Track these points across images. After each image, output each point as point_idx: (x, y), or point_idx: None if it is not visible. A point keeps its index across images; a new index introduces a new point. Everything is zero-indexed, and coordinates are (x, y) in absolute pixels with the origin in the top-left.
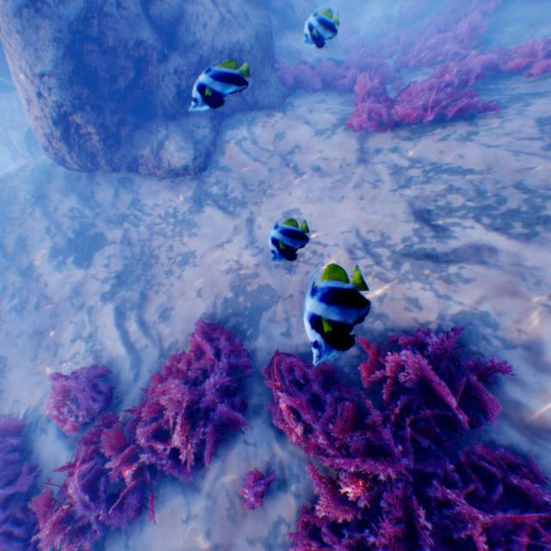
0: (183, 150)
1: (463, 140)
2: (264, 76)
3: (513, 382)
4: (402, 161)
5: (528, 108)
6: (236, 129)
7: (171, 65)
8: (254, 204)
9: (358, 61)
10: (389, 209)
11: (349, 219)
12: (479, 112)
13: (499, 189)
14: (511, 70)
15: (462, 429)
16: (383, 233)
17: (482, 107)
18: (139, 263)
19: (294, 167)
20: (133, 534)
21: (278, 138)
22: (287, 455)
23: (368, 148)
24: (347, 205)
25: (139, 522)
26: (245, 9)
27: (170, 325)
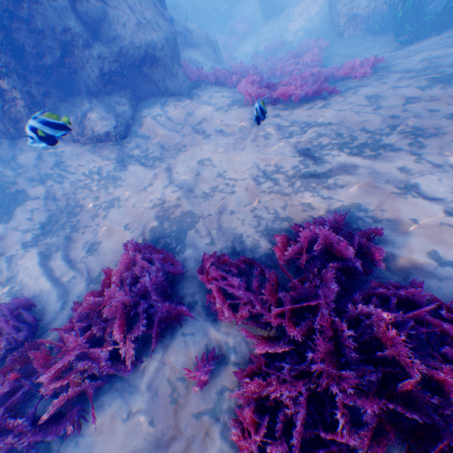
0: (106, 120)
1: (322, 109)
2: (173, 70)
3: (386, 243)
4: (284, 122)
5: (358, 92)
6: (151, 108)
7: (95, 51)
8: (172, 158)
9: (242, 70)
10: (280, 151)
11: (251, 160)
12: (329, 94)
13: (351, 133)
14: (343, 76)
15: (360, 274)
16: (278, 166)
17: (330, 90)
18: (64, 212)
19: (203, 132)
20: (67, 451)
21: (187, 114)
22: (223, 334)
23: None
24: (248, 151)
25: (74, 437)
26: (157, 19)
27: (99, 256)
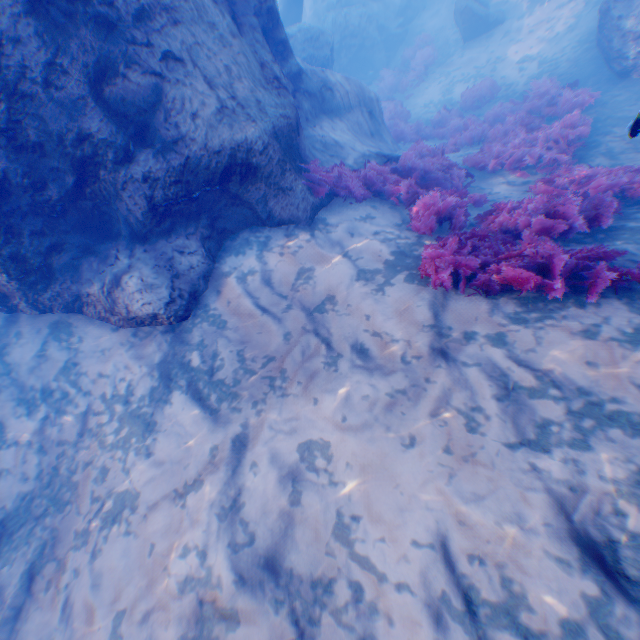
0: (152, 288)
1: (635, 347)
2: (285, 182)
3: None
4: (519, 372)
5: None
6: (240, 253)
7: (137, 168)
8: (252, 406)
9: (419, 162)
10: (513, 502)
11: (429, 504)
12: None
13: None
14: None
15: None
16: (510, 580)
17: None
18: (46, 495)
19: (325, 339)
20: None
21: (302, 275)
22: None
23: (451, 327)
24: (421, 461)
25: None
26: (258, 94)
27: None
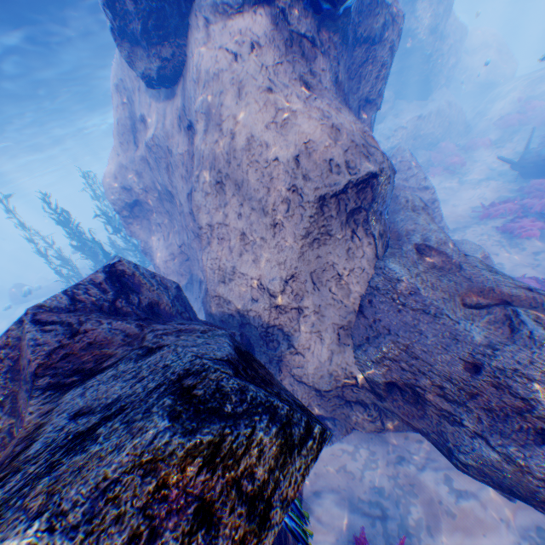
0: None
1: None
2: None
3: None
4: None
5: None
6: None
7: None
8: None
9: None
10: None
11: None
12: None
13: None
14: None
15: None
16: None
17: None
18: None
19: None
20: None
21: None
22: None
23: None
24: None
25: None
26: None
27: None
